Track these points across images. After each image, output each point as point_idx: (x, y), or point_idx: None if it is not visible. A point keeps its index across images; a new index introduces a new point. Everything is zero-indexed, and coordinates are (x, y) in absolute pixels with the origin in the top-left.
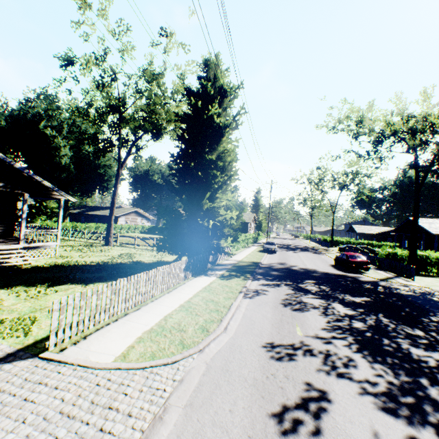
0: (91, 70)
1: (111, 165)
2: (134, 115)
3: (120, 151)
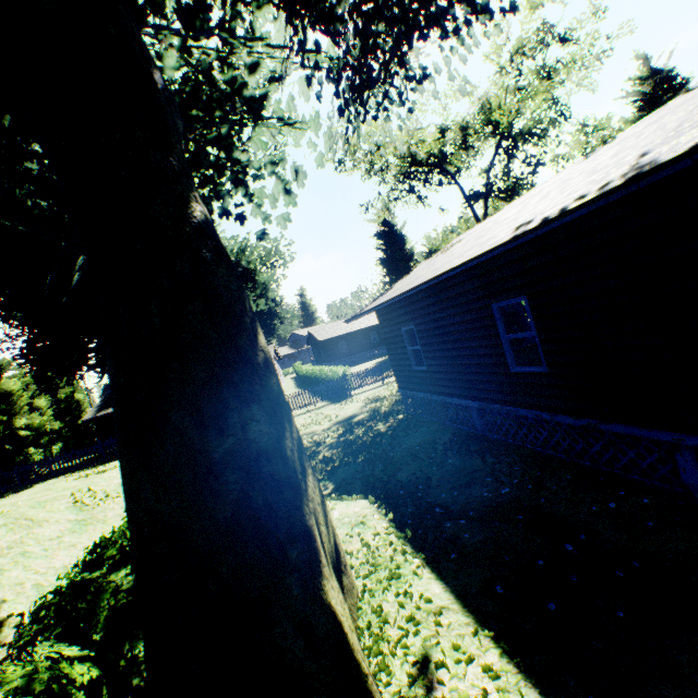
0: (532, 56)
1: (256, 266)
2: (583, 124)
3: (487, 194)
